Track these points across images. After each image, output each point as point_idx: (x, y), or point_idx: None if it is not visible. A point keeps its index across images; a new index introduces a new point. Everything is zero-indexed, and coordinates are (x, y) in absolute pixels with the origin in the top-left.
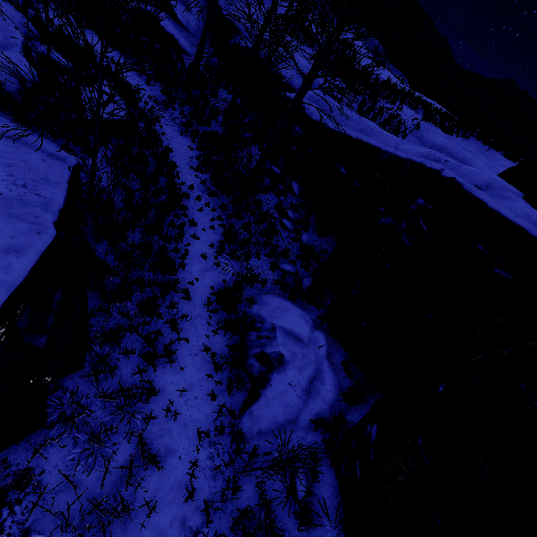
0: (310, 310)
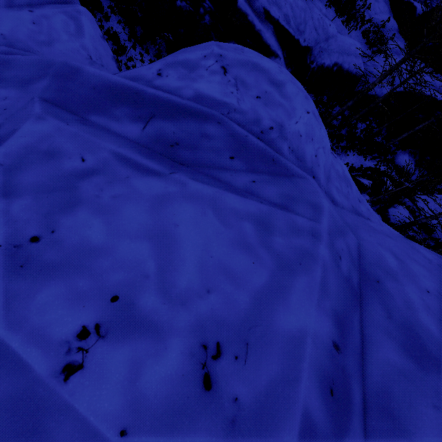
0: (399, 151)
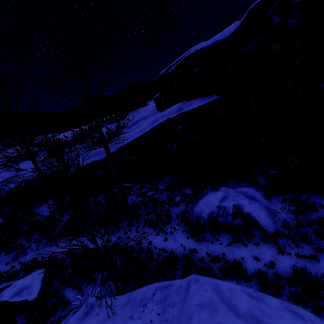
0: (206, 192)
